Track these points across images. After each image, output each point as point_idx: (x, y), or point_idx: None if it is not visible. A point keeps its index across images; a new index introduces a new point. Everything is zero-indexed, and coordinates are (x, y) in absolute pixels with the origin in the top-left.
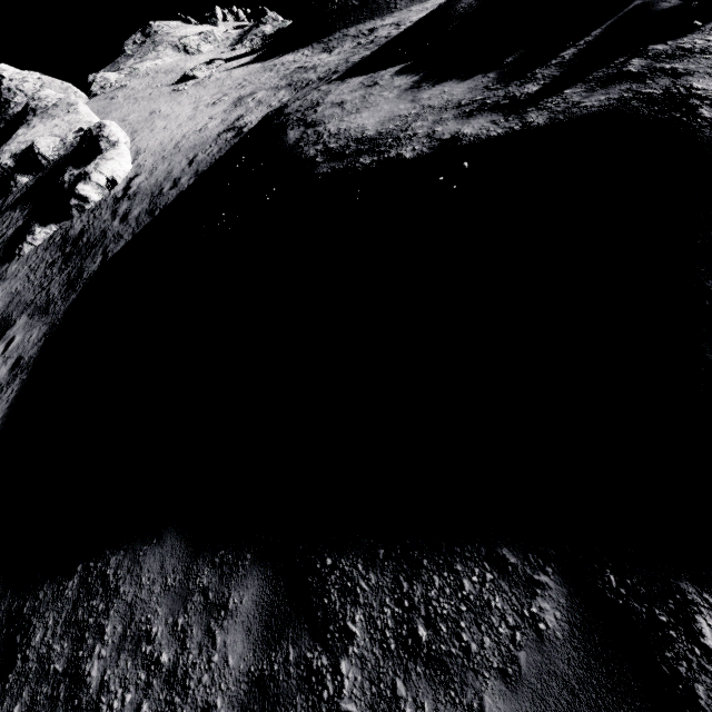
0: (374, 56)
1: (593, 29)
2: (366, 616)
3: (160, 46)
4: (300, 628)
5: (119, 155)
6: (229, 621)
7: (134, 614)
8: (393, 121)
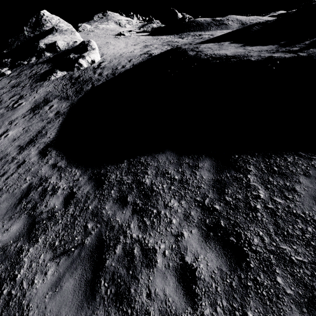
0: (214, 38)
1: (314, 38)
2: (254, 166)
3: (110, 20)
4: (230, 169)
5: (96, 53)
6: (200, 169)
7: (159, 168)
8: (239, 53)
